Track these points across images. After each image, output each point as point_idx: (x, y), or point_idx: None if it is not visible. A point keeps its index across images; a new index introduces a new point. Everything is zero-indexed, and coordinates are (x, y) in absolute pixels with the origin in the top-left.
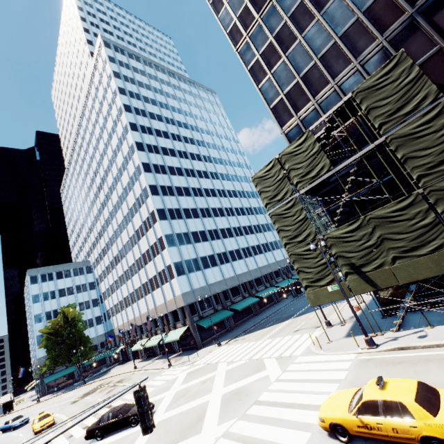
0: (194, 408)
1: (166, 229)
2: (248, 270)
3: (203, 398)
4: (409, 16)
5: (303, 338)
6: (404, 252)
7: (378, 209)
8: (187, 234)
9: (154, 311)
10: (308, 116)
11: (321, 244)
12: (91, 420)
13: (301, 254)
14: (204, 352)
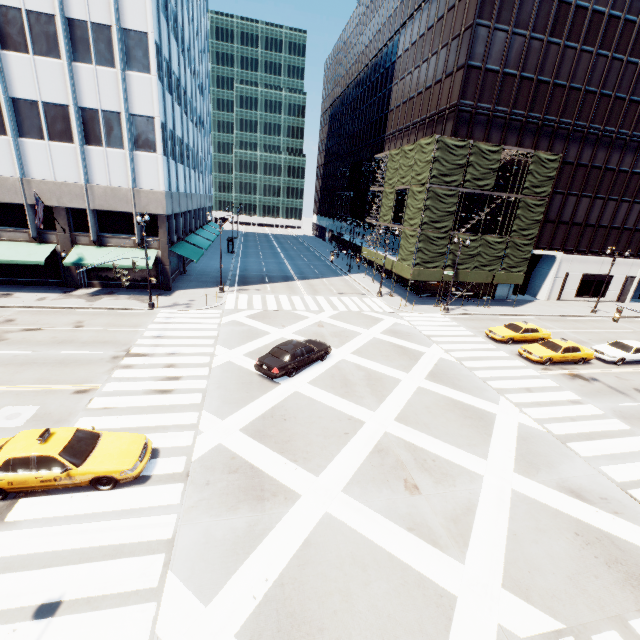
0: (372, 342)
1: (155, 24)
2: (196, 193)
3: (364, 336)
4: (555, 123)
5: (369, 301)
6: (481, 266)
7: (489, 236)
8: (169, 69)
9: (11, 185)
10: (481, 117)
11: (456, 240)
12: (145, 372)
13: (431, 238)
14: (200, 296)
